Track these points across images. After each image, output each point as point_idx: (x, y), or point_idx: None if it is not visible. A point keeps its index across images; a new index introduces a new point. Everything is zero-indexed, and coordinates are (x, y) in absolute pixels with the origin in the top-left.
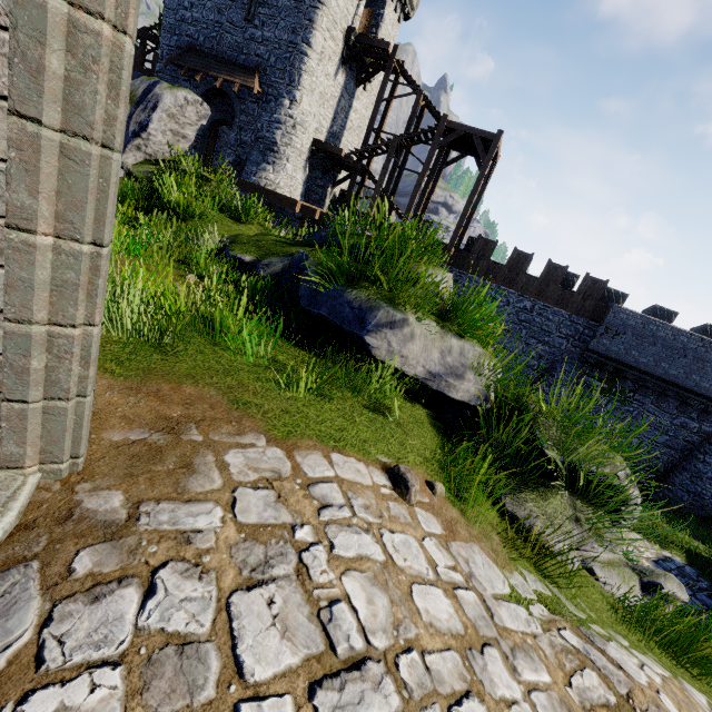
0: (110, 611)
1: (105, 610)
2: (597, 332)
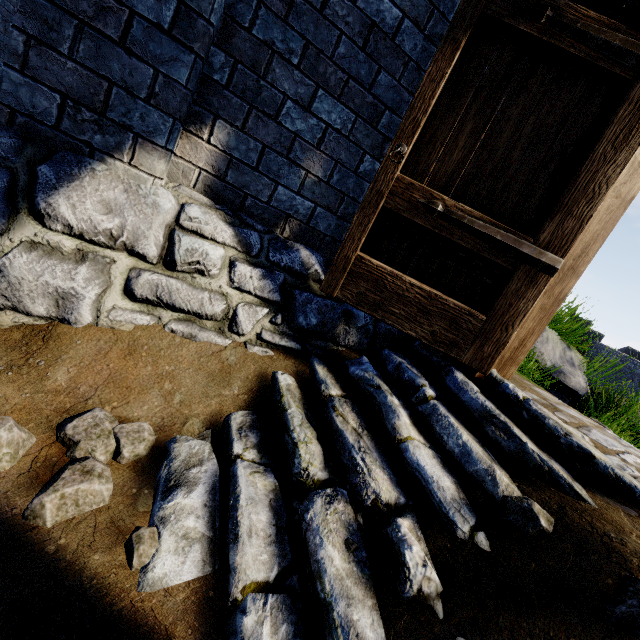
0: (600, 436)
1: (597, 435)
2: None
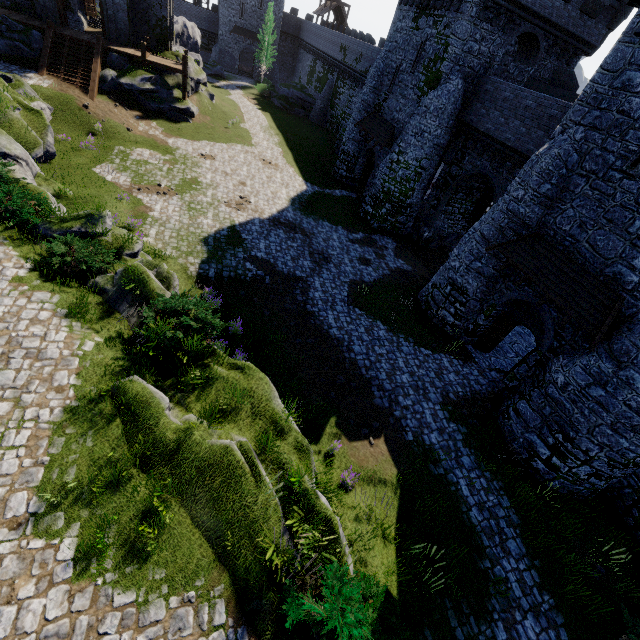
0: None
1: None
2: None
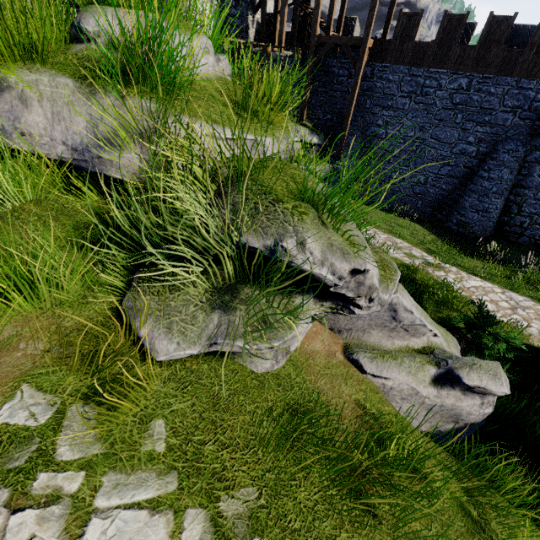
0: None
1: None
2: None
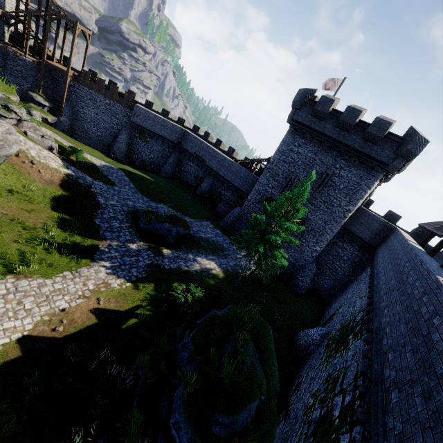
0: None
1: None
2: (132, 114)
